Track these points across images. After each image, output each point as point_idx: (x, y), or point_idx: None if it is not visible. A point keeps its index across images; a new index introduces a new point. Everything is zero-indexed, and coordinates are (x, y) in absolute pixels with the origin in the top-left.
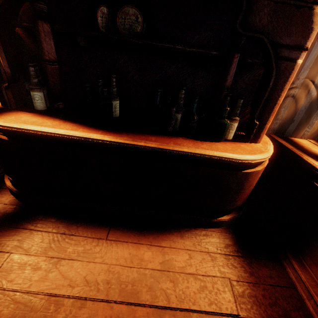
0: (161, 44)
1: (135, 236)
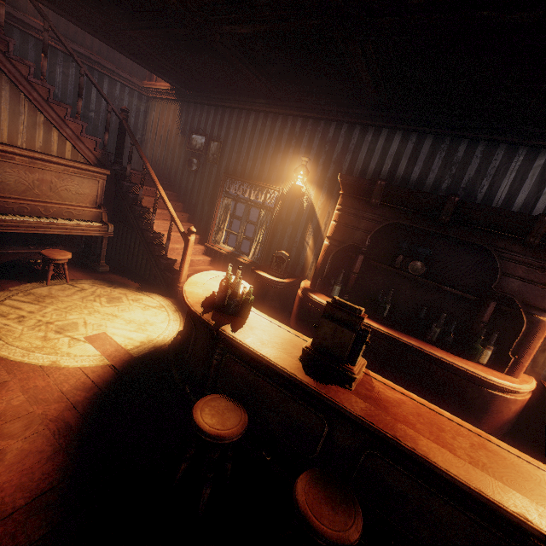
0: (434, 284)
1: None
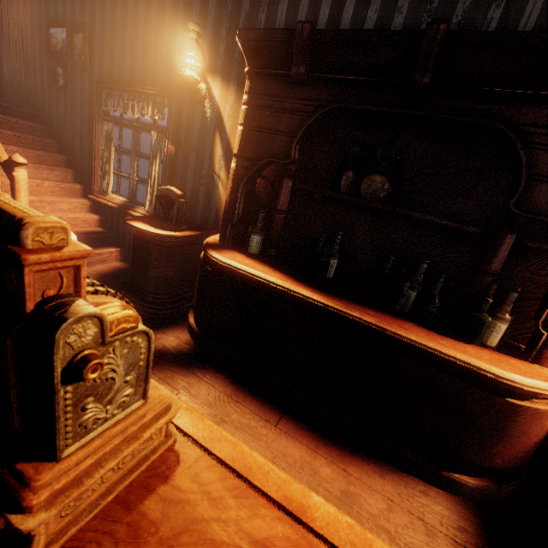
0: (405, 212)
1: (313, 439)
